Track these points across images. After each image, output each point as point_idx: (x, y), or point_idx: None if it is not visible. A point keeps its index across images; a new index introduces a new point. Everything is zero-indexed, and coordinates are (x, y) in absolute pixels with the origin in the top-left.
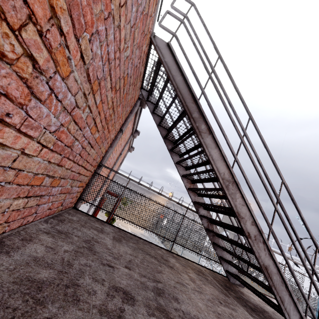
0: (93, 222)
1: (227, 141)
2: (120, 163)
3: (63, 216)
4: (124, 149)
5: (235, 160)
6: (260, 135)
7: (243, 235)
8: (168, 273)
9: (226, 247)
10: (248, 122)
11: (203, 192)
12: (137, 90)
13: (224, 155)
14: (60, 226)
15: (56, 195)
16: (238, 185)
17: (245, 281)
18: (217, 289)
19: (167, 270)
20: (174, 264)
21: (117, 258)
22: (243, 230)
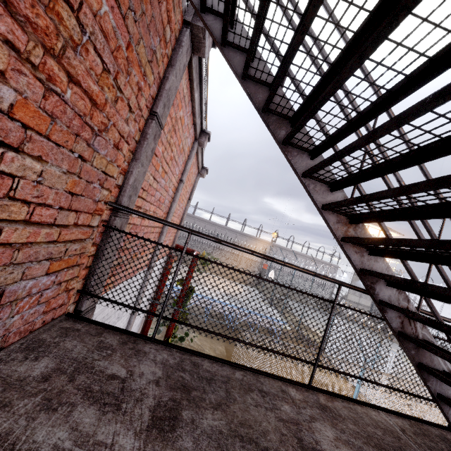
0: (109, 356)
1: None
2: (188, 198)
3: None
4: (185, 170)
5: None
6: None
7: None
8: None
9: None
10: None
11: (404, 249)
12: None
13: None
14: None
15: None
16: None
17: None
18: None
19: None
20: None
21: None
22: None
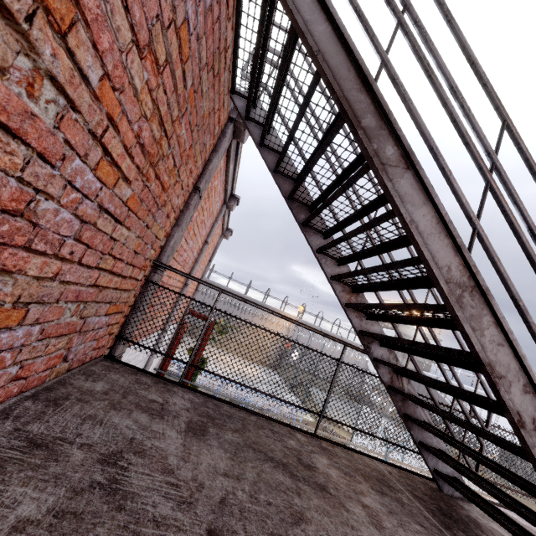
0: (146, 388)
1: (453, 185)
2: (208, 259)
3: (67, 386)
4: (212, 232)
5: (475, 233)
6: (533, 167)
7: (492, 411)
8: (319, 514)
9: (431, 423)
10: (501, 135)
11: (383, 312)
12: (224, 95)
13: (447, 220)
14: (45, 421)
15: (29, 345)
16: (487, 295)
17: (479, 495)
18: (430, 533)
19: (315, 503)
20: (328, 476)
21: (187, 504)
22: (505, 407)
